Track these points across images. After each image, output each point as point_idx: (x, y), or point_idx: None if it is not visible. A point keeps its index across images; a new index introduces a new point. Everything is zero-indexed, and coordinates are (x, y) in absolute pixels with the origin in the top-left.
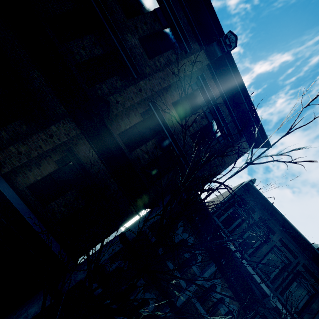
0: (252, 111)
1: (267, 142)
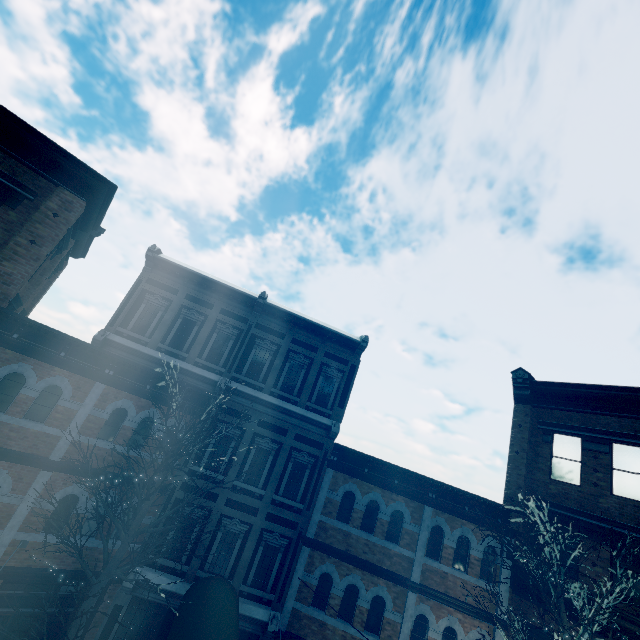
0: (42, 137)
1: (106, 180)
